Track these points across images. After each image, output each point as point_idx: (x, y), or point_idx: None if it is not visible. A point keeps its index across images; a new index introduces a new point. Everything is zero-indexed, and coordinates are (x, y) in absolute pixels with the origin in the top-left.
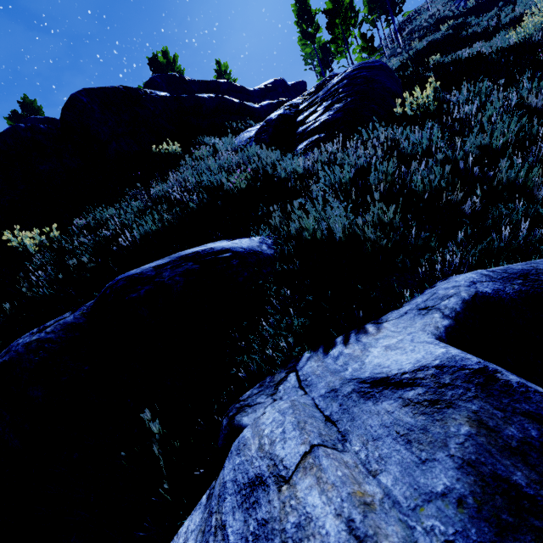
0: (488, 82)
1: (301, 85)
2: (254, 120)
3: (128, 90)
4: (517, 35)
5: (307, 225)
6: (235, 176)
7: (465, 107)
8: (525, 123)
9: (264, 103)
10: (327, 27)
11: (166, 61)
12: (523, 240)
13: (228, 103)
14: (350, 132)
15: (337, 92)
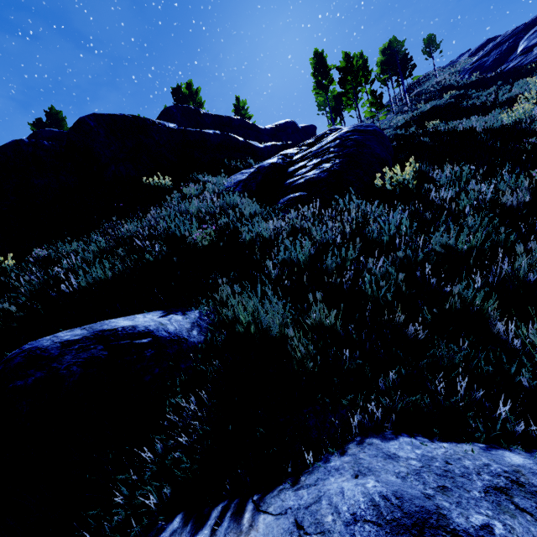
0: (471, 166)
1: (311, 128)
2: (256, 158)
3: (136, 119)
4: (509, 117)
5: (241, 316)
6: (197, 233)
7: (442, 191)
8: (495, 226)
9: (268, 144)
10: (339, 82)
11: (189, 92)
12: (461, 399)
13: (233, 140)
14: (331, 196)
15: (328, 150)
